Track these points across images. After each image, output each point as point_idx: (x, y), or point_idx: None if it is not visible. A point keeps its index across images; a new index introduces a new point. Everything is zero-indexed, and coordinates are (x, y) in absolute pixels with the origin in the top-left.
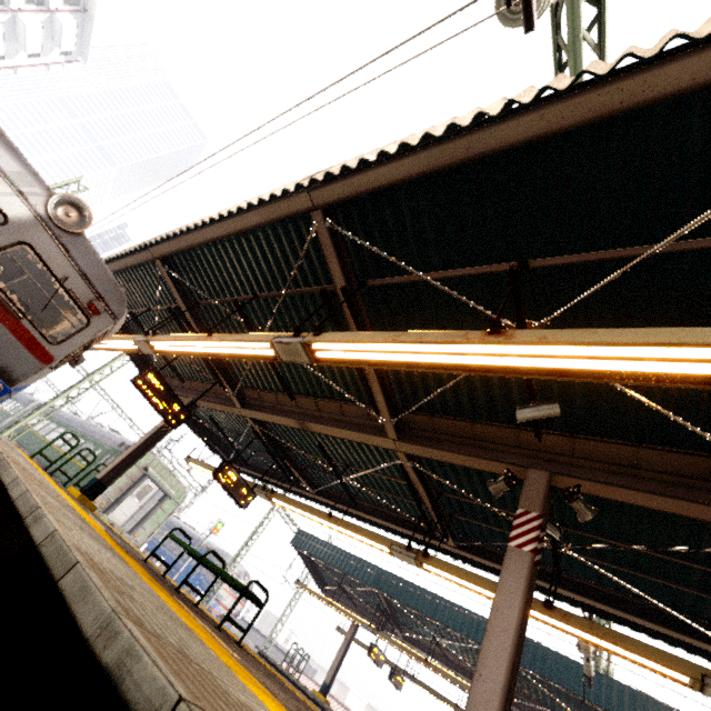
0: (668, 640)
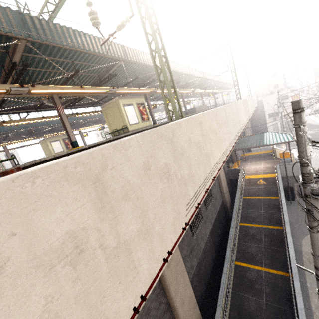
0: (50, 110)
